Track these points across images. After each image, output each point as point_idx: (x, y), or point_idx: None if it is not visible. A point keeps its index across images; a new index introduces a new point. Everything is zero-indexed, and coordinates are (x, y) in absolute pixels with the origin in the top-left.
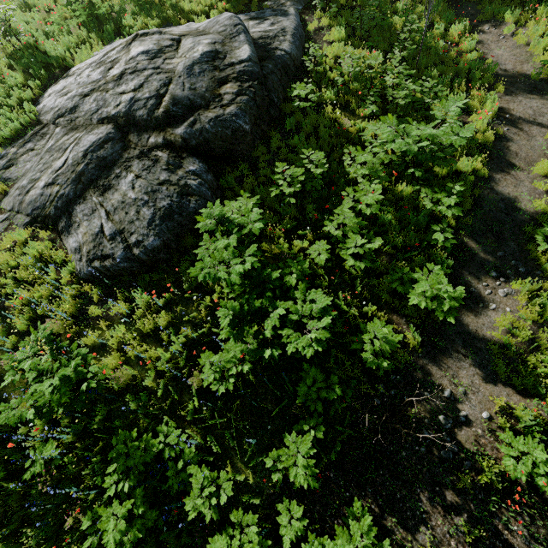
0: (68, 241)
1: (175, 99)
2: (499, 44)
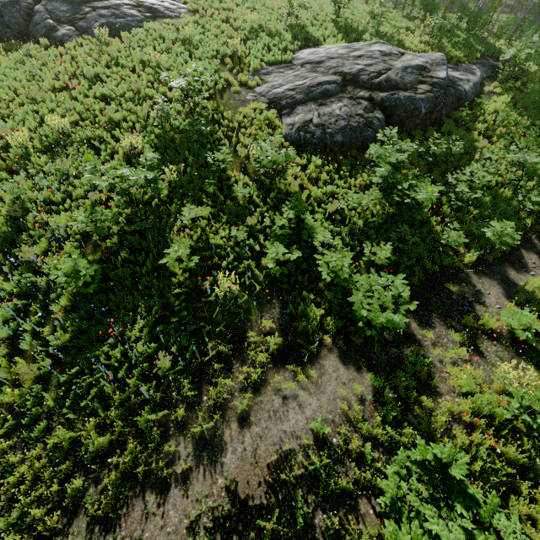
0: (286, 119)
1: (388, 79)
2: None
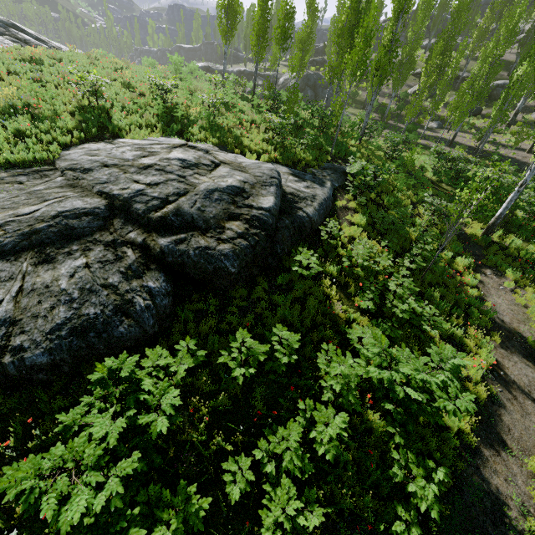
0: None
1: (179, 211)
2: (499, 292)
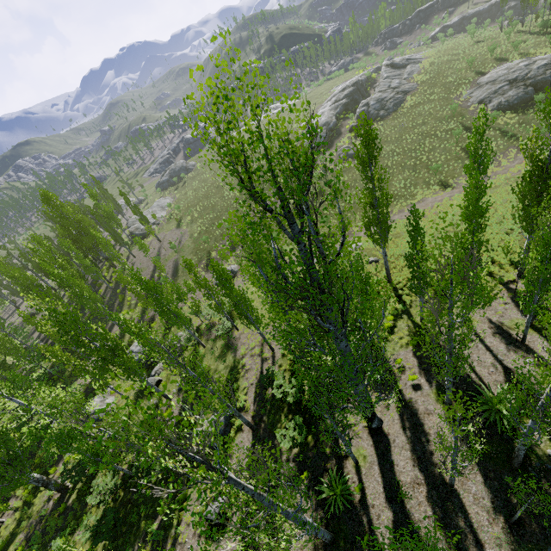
0: (489, 105)
1: (531, 75)
2: None
